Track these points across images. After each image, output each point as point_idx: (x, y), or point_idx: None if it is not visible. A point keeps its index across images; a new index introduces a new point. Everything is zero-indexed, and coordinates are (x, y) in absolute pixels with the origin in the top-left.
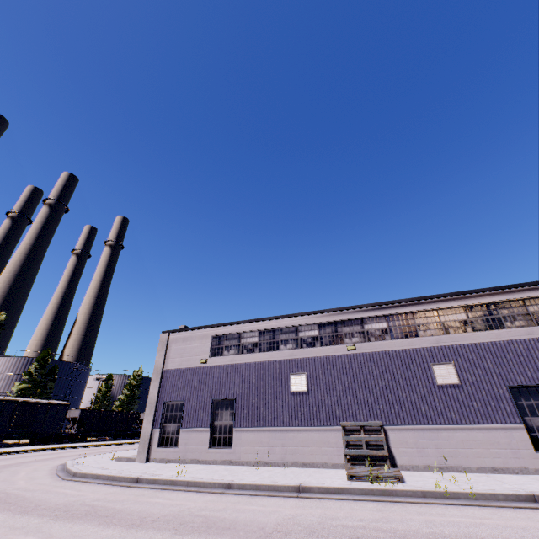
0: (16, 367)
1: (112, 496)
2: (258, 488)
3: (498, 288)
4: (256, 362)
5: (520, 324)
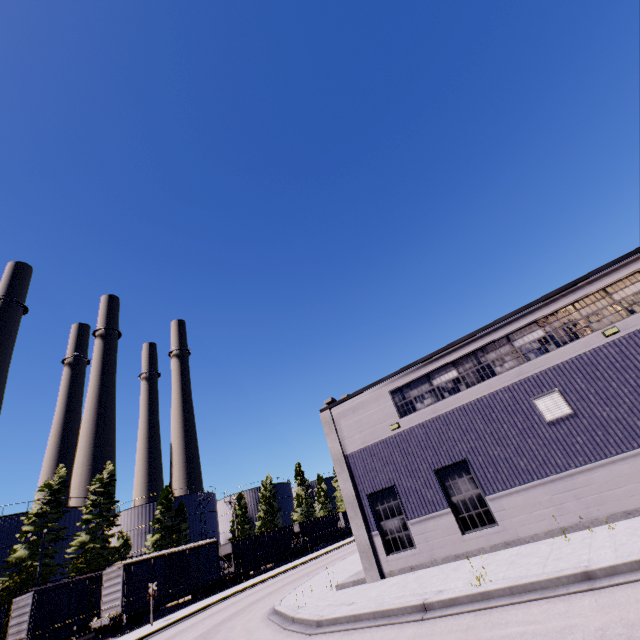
0: (140, 519)
1: None
2: None
3: None
4: (471, 402)
5: None
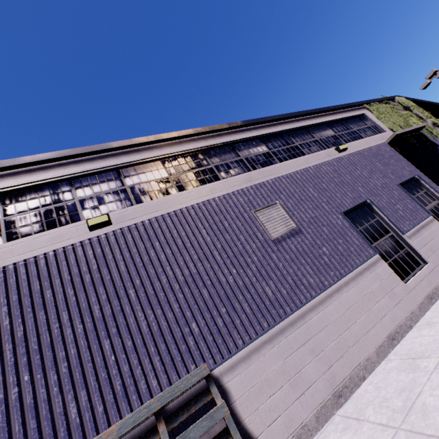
0: None
1: None
2: None
3: (285, 116)
4: None
5: (316, 150)
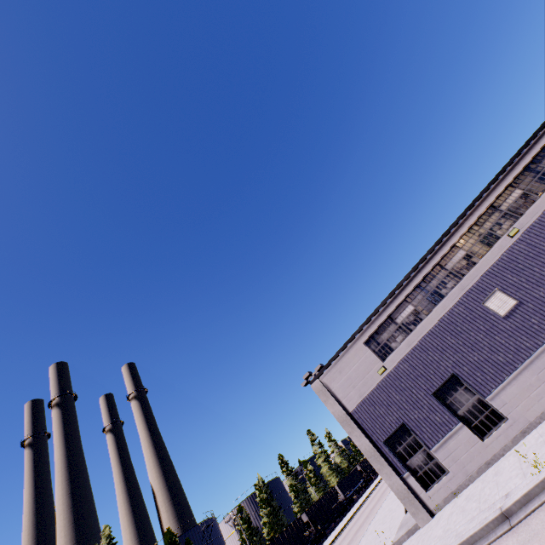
0: None
1: (542, 541)
2: None
3: None
4: (435, 325)
5: None
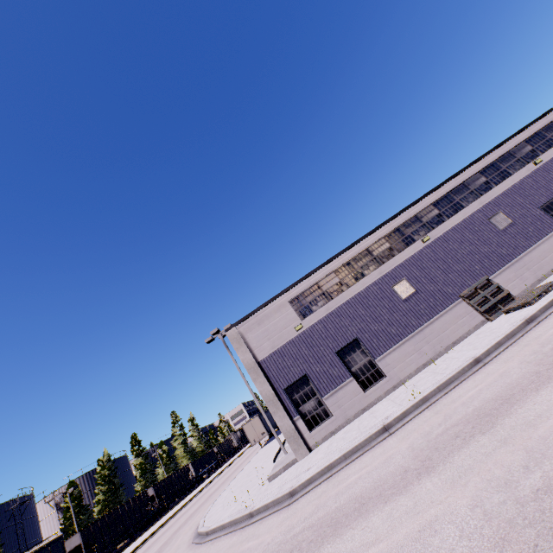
0: None
1: (420, 431)
2: (500, 343)
3: (493, 150)
4: (353, 297)
5: (518, 168)
